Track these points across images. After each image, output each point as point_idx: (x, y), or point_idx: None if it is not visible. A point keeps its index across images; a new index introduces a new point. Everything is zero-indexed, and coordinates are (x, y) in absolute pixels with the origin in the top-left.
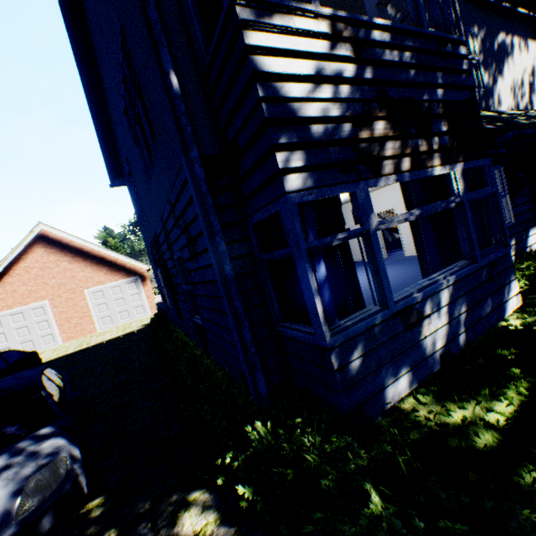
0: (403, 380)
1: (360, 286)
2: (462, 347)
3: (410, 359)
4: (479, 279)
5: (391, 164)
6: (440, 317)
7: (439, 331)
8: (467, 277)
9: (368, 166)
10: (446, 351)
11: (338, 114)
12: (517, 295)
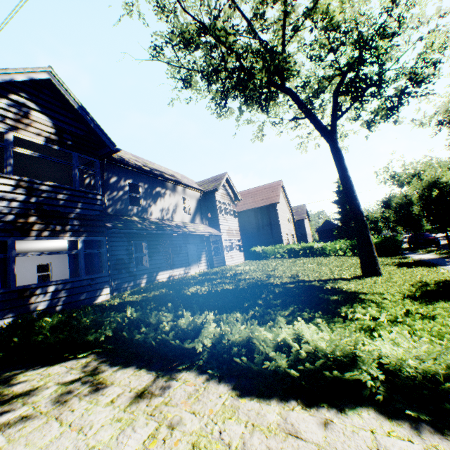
0: (9, 319)
1: (7, 280)
2: (59, 311)
3: (18, 311)
4: (82, 284)
5: (36, 233)
6: (47, 296)
7: (44, 302)
8: (73, 282)
9: (20, 232)
10: (46, 311)
11: (9, 212)
12: (108, 294)
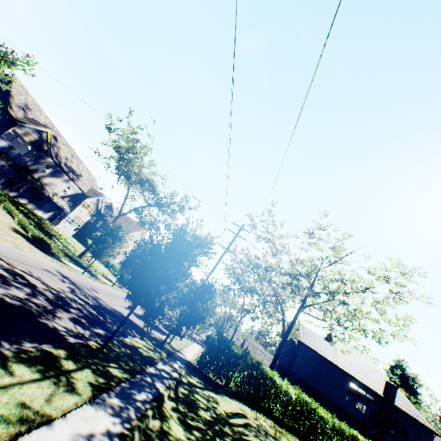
0: None
1: None
2: None
3: None
4: None
5: None
6: None
7: None
8: None
9: None
10: None
11: None
12: None
